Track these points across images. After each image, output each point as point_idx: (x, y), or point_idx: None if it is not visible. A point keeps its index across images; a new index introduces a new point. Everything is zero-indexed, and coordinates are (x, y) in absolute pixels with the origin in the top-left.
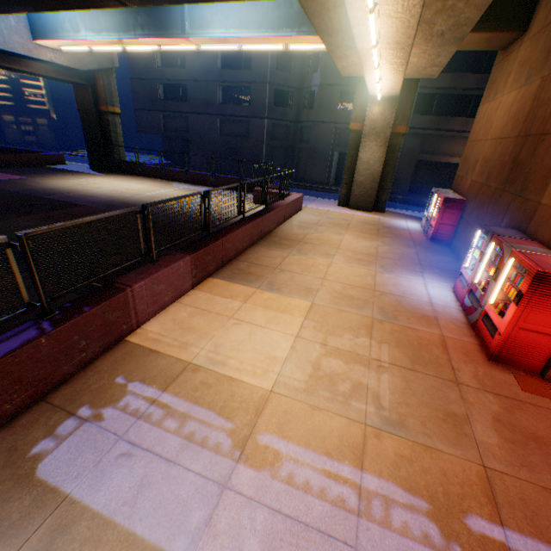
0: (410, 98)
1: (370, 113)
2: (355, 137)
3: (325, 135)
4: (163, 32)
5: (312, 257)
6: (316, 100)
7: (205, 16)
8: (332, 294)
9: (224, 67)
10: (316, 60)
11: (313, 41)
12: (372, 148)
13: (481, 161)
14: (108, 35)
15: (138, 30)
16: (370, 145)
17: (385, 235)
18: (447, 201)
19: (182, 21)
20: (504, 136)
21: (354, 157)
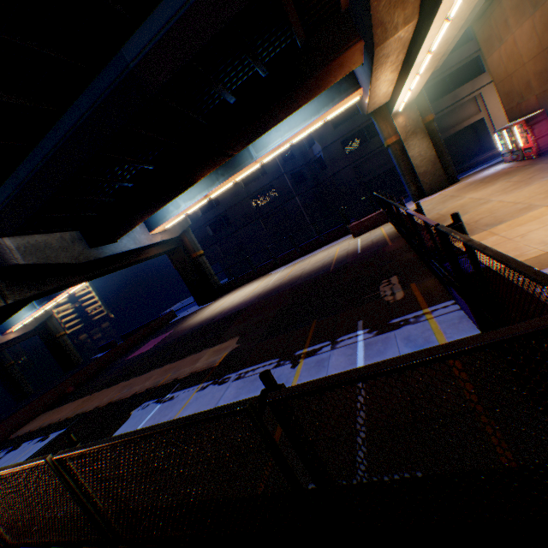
0: (420, 96)
1: (397, 124)
2: (395, 147)
3: (347, 177)
4: (237, 168)
5: (476, 210)
6: (325, 160)
7: (263, 140)
8: (547, 198)
9: (246, 186)
10: (307, 139)
11: (343, 104)
12: (415, 144)
13: (534, 77)
14: (200, 196)
15: (220, 179)
16: (412, 143)
17: (494, 179)
18: (527, 122)
19: (248, 153)
20: (547, 46)
21: (404, 160)
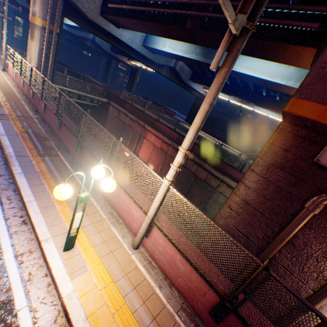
0: None
1: None
2: None
3: None
4: (246, 104)
5: None
6: None
7: None
8: None
9: None
10: None
11: None
12: None
13: None
14: (228, 97)
15: (238, 100)
16: None
17: None
18: None
19: None
20: None
21: None
